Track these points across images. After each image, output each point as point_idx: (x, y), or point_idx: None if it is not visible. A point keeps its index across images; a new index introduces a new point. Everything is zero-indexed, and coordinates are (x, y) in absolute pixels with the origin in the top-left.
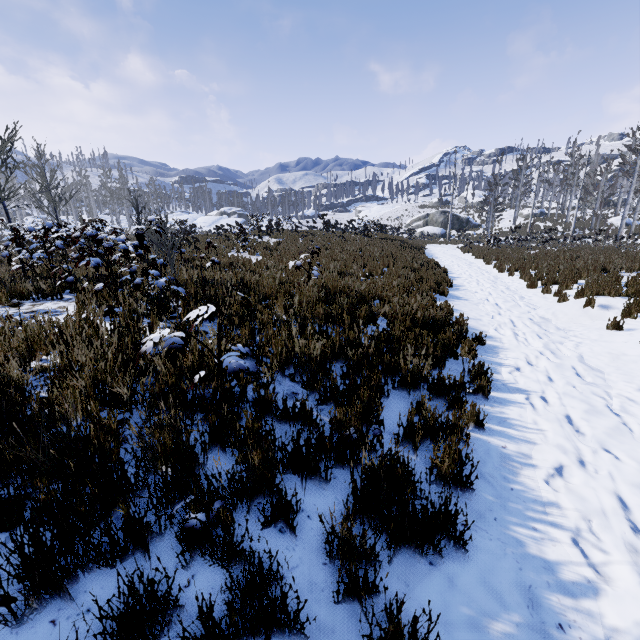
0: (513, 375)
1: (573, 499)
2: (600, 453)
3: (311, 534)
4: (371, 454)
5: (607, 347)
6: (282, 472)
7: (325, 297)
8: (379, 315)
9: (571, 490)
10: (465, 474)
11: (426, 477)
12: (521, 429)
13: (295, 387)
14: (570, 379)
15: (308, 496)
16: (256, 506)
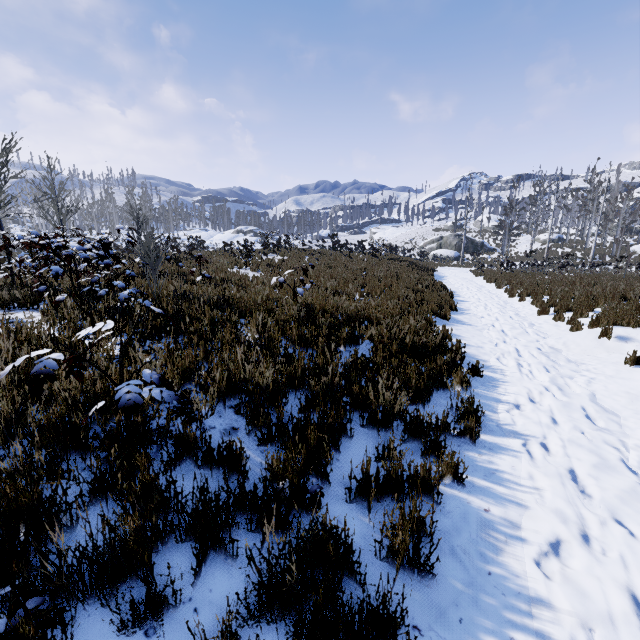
0: (510, 414)
1: (570, 596)
2: (610, 527)
3: (190, 639)
4: (310, 515)
5: (625, 385)
6: (179, 539)
7: (305, 316)
8: (364, 338)
9: (568, 581)
10: (423, 553)
11: (375, 552)
12: (512, 486)
13: (238, 421)
14: (578, 423)
15: (206, 576)
16: (124, 592)
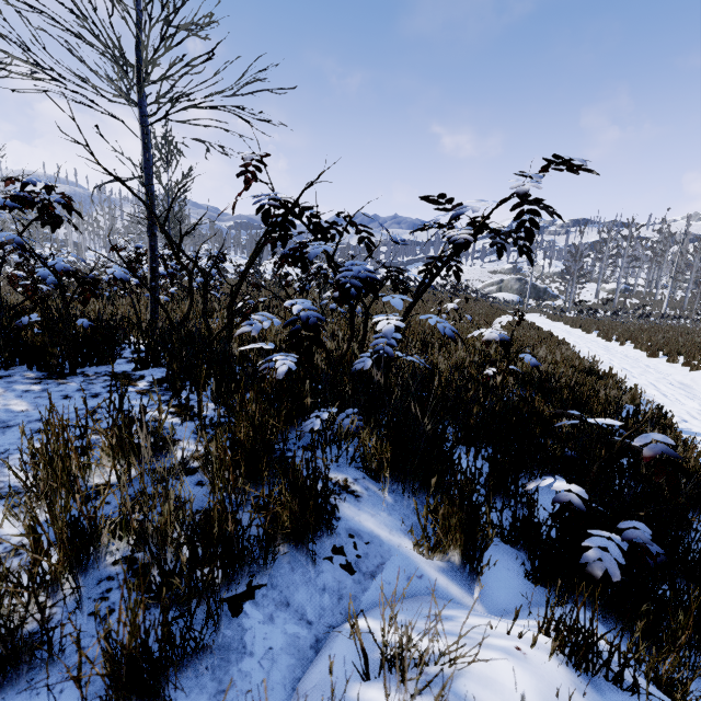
0: (684, 423)
1: None
2: None
3: None
4: None
5: None
6: None
7: None
8: None
9: None
10: None
11: None
12: None
13: None
14: None
15: None
16: None
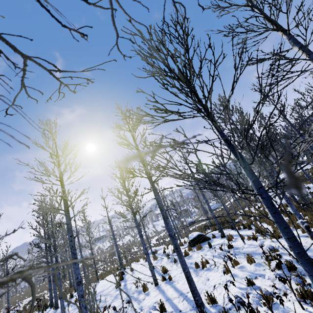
0: None
1: None
2: None
3: None
4: None
5: None
6: None
7: None
8: None
9: None
10: None
11: None
12: None
13: None
14: None
15: None
16: None
